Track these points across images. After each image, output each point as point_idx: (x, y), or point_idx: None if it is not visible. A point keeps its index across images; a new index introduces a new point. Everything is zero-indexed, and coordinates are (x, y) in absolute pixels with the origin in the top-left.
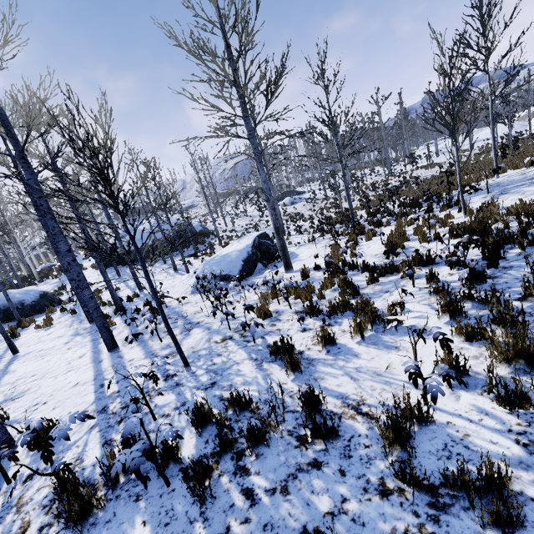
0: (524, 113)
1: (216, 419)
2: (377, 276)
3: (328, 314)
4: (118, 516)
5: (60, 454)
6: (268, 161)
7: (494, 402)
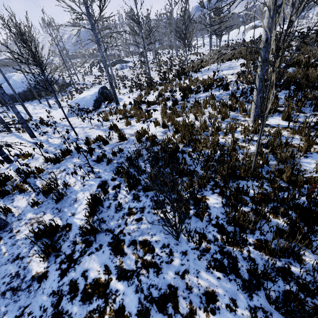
0: (247, 27)
1: (92, 141)
2: (151, 105)
3: (130, 116)
4: (68, 160)
5: (37, 159)
6: (104, 38)
7: (162, 128)
